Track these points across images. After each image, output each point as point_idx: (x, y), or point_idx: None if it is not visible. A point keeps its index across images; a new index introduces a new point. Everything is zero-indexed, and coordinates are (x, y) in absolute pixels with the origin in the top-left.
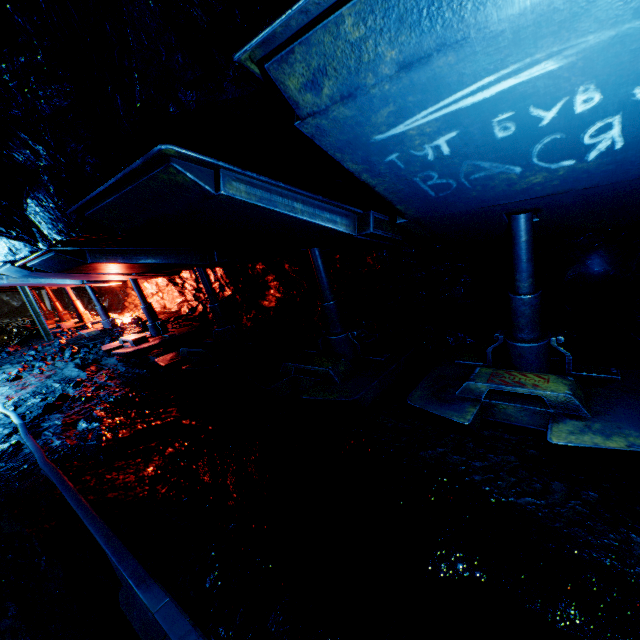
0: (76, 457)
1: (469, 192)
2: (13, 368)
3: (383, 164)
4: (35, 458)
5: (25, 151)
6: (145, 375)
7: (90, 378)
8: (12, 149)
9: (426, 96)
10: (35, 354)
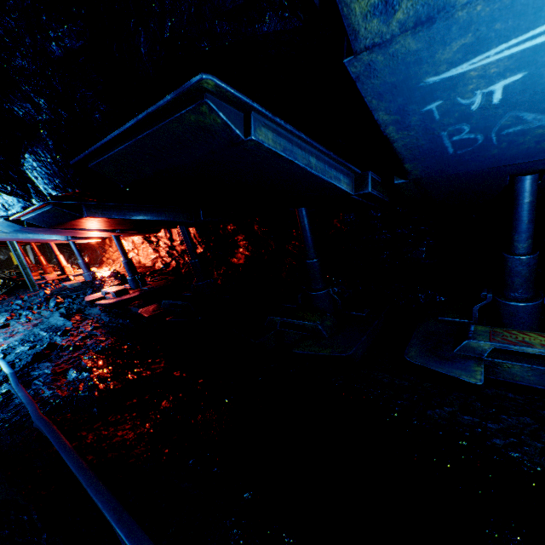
0: (69, 409)
1: (490, 149)
2: (1, 316)
3: (418, 114)
4: (26, 409)
5: (26, 104)
6: (129, 325)
7: (76, 327)
8: (12, 102)
9: (518, 22)
10: (22, 303)
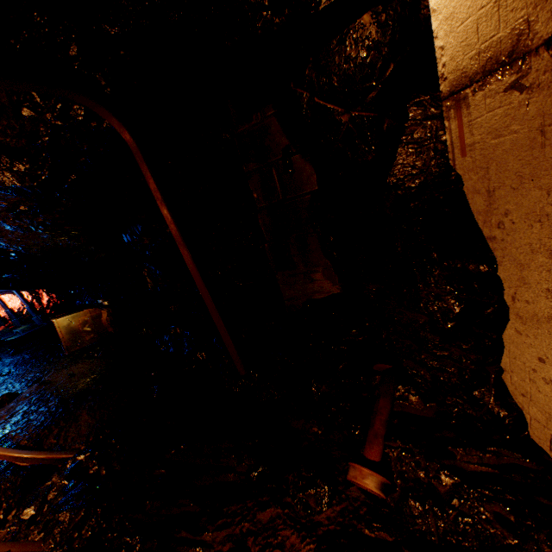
0: None
1: None
2: None
3: None
4: None
5: None
6: None
7: None
8: None
9: None
10: None
